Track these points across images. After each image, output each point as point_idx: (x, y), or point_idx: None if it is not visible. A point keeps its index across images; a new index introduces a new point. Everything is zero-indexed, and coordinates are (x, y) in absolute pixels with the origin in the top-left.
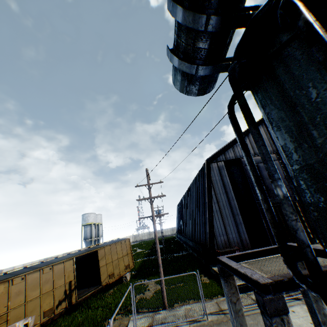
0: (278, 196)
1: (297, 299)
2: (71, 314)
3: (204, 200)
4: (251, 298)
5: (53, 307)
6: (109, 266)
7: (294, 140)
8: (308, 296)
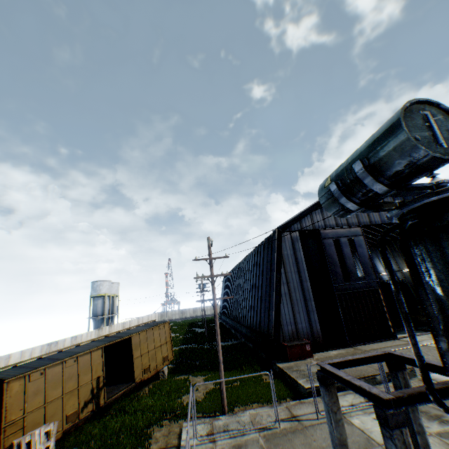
0: (441, 348)
1: None
2: (102, 420)
3: (270, 279)
4: None
5: (78, 410)
6: (144, 358)
7: None
8: None
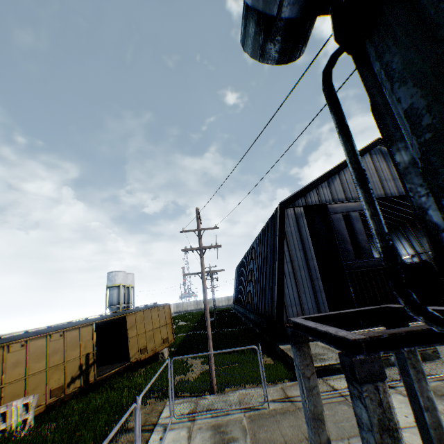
0: (400, 164)
1: (389, 387)
2: (88, 396)
3: (273, 258)
4: (328, 384)
5: (64, 386)
6: (140, 338)
7: (428, 91)
8: (409, 373)
